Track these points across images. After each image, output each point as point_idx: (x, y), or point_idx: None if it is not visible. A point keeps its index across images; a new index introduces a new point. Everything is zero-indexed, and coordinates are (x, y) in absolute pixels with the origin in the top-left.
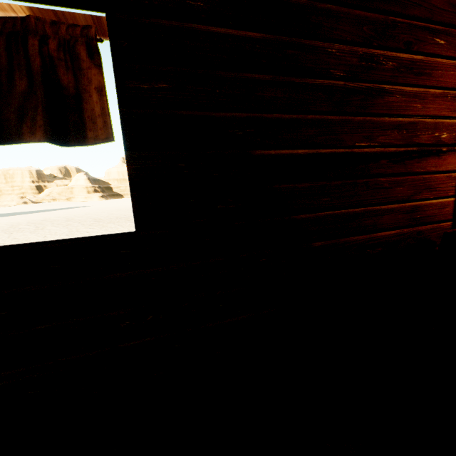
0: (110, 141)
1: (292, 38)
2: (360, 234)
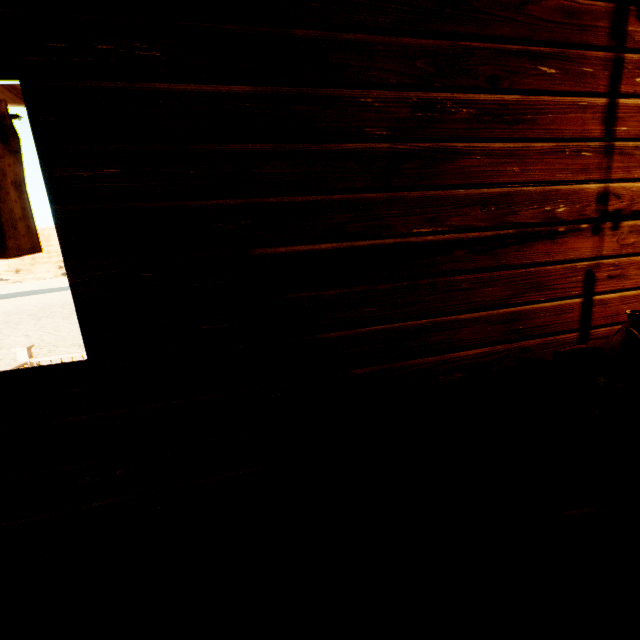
0: (37, 252)
1: (302, 88)
2: (426, 355)
